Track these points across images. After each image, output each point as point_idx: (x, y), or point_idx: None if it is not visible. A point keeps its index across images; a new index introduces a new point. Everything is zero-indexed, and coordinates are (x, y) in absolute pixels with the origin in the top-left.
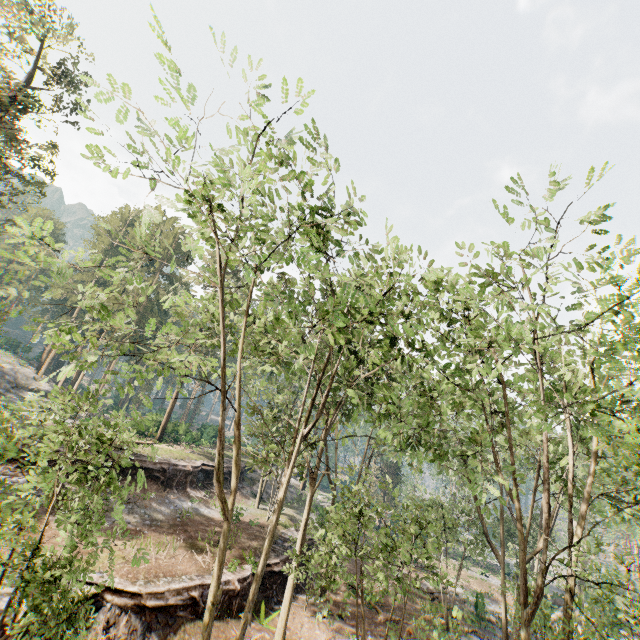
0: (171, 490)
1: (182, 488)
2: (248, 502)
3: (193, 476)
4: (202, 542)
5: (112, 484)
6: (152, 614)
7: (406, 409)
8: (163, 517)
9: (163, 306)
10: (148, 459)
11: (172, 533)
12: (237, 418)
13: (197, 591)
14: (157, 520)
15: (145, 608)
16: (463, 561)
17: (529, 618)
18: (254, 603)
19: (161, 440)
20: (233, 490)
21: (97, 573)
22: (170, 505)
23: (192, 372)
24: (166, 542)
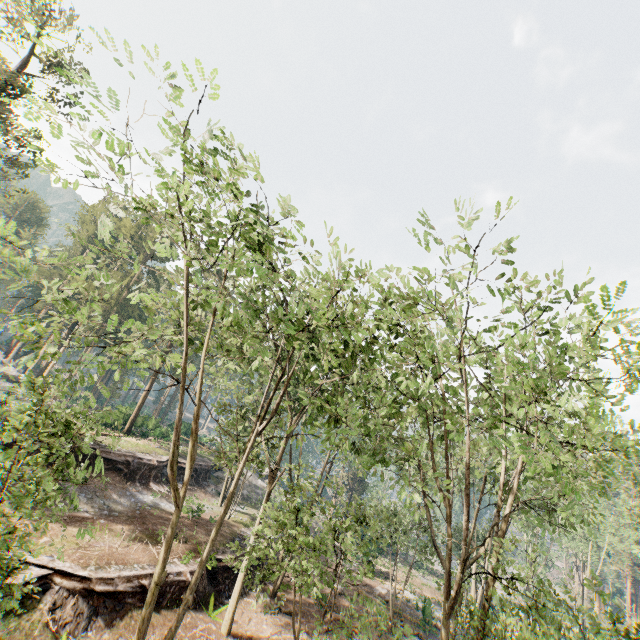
0: (134, 483)
1: (145, 482)
2: (212, 500)
3: (158, 471)
4: (159, 534)
5: (69, 466)
6: (100, 599)
7: (351, 413)
8: (122, 508)
9: (134, 302)
10: (106, 445)
11: (129, 524)
12: (197, 412)
13: (148, 580)
14: (116, 511)
15: (93, 593)
16: (420, 570)
17: (450, 611)
18: (205, 596)
19: (129, 433)
20: (187, 479)
21: (48, 557)
22: (131, 497)
23: (157, 366)
24: (122, 532)
